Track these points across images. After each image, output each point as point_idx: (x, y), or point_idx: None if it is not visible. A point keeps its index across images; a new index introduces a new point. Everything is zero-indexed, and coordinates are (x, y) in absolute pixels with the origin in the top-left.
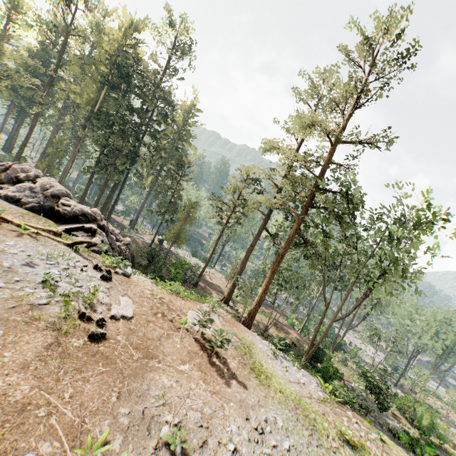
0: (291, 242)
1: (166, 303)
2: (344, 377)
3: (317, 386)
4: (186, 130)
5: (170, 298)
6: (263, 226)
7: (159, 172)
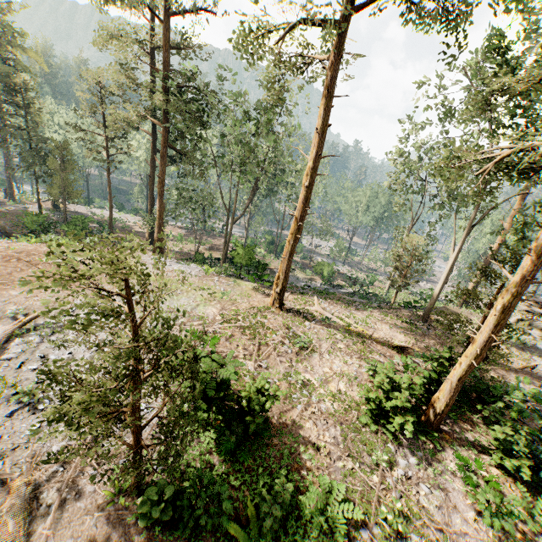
0: (164, 159)
1: (26, 252)
2: (272, 267)
3: (198, 271)
4: (1, 24)
5: (35, 248)
6: (153, 150)
7: (2, 108)
